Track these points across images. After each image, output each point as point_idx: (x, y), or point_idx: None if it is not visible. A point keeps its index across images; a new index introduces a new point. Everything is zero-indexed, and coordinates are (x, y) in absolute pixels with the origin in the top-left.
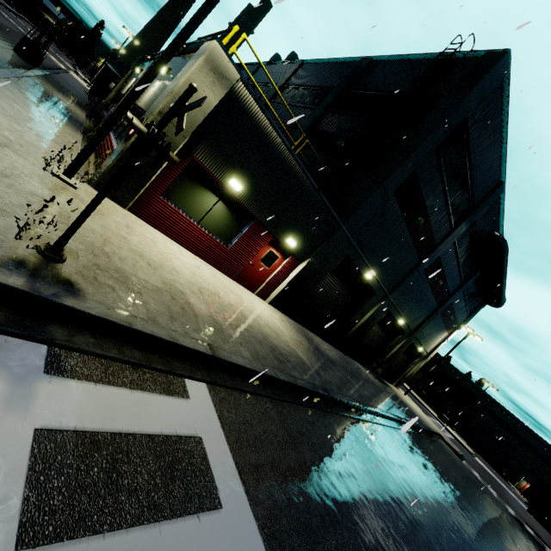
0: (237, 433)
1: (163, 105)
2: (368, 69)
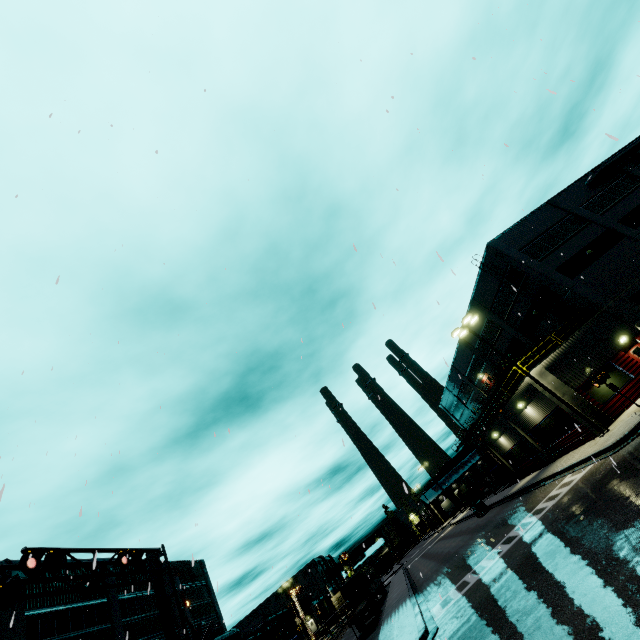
0: None
1: (559, 395)
2: (478, 301)
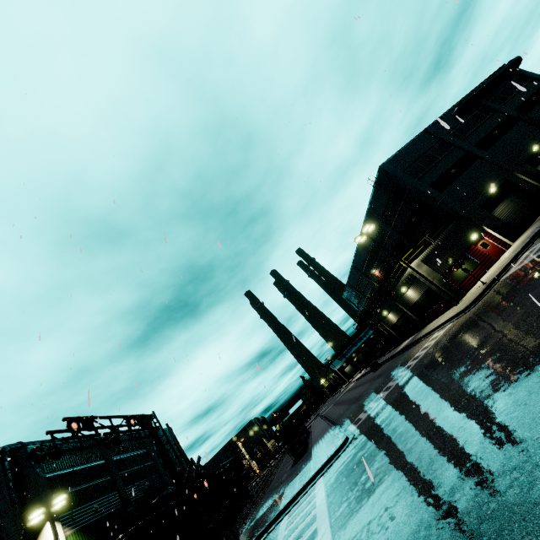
0: (535, 245)
1: (430, 279)
2: (372, 213)
